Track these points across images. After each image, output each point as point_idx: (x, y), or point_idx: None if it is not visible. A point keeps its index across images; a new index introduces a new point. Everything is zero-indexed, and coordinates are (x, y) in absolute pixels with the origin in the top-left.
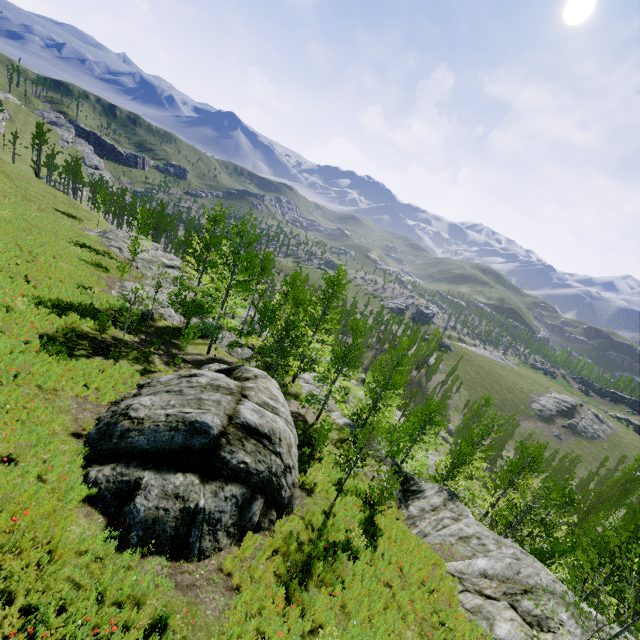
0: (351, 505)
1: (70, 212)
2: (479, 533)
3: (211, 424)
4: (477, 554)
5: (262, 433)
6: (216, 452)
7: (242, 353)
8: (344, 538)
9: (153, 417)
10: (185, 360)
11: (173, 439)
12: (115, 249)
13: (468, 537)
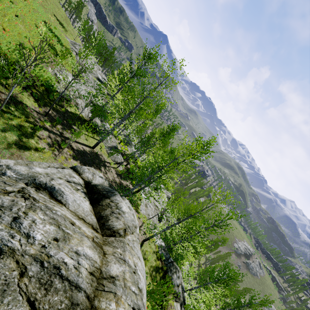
0: None
1: (62, 23)
2: None
3: None
4: None
5: None
6: None
7: (116, 157)
8: None
9: None
10: (71, 146)
11: None
12: (73, 51)
13: None
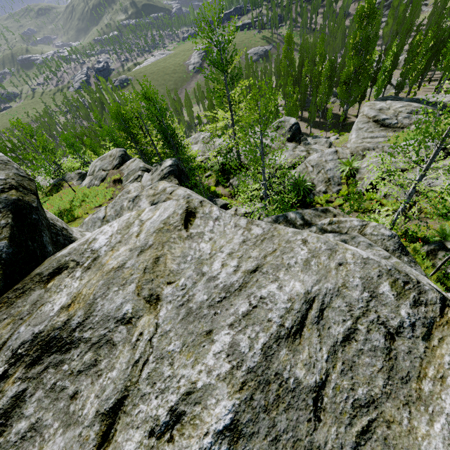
0: None
1: None
2: None
3: None
4: None
5: None
6: None
7: None
8: None
9: None
10: None
11: None
12: None
13: None
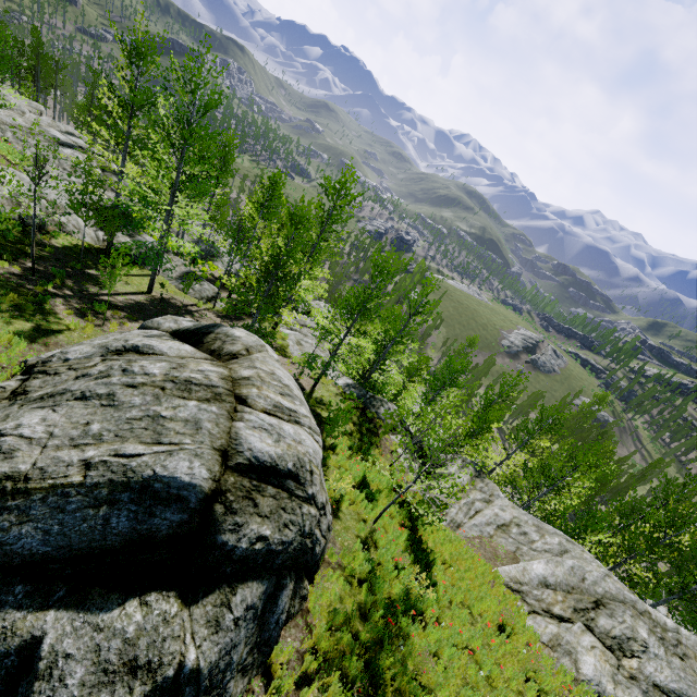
0: (390, 520)
1: None
2: (517, 518)
3: (189, 482)
4: (521, 547)
5: (284, 471)
6: (206, 536)
7: (201, 290)
8: (401, 588)
9: (52, 472)
10: (113, 305)
11: (107, 525)
12: None
13: (507, 525)
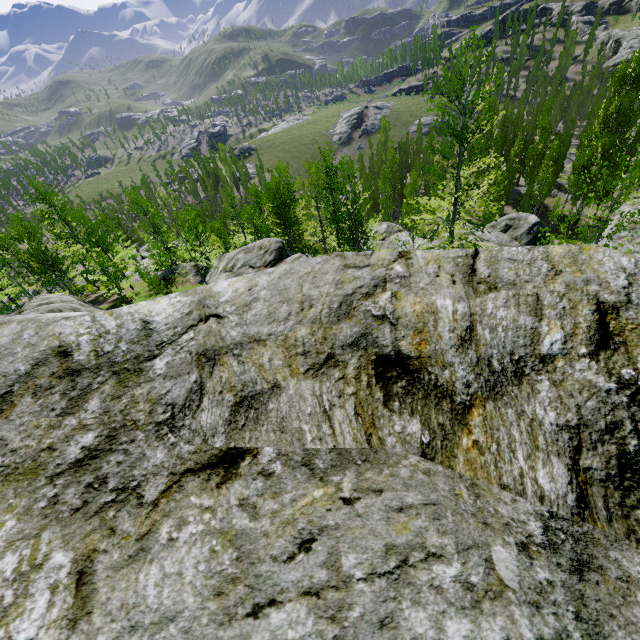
0: None
1: None
2: None
3: None
4: None
5: None
6: None
7: None
8: None
9: None
10: None
11: None
12: None
13: None
